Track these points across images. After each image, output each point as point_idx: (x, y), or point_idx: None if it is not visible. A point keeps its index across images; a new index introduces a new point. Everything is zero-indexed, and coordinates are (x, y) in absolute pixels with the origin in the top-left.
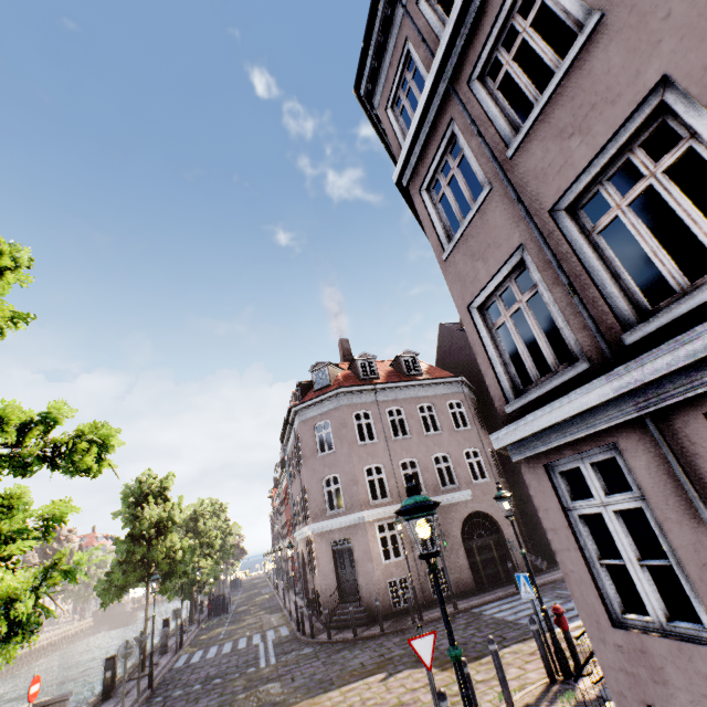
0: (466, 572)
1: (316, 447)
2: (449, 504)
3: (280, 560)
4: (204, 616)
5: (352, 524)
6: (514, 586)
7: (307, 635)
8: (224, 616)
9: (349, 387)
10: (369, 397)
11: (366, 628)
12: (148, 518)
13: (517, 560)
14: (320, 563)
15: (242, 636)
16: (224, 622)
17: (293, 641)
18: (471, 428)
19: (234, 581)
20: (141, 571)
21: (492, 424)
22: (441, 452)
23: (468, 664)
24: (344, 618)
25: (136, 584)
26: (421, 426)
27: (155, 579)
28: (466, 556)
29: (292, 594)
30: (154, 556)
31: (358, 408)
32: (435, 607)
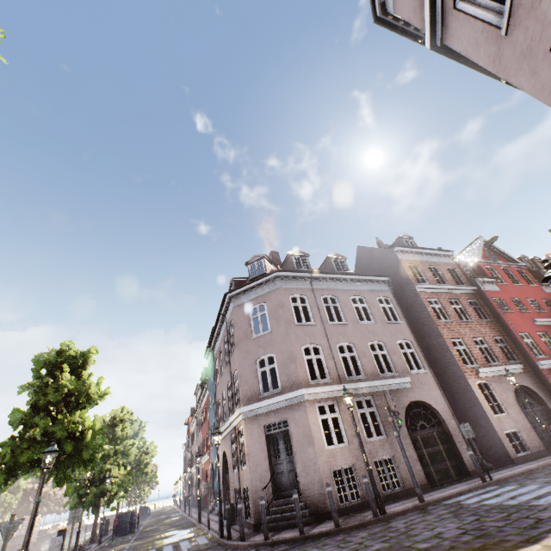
0: (416, 465)
1: (250, 329)
2: (389, 390)
3: (190, 487)
4: (108, 536)
5: (290, 404)
6: (473, 480)
7: (234, 539)
8: (130, 535)
9: (286, 271)
10: (305, 283)
11: (310, 526)
12: (58, 388)
13: (465, 455)
14: (251, 452)
15: (149, 549)
16: (129, 539)
17: (215, 547)
18: (401, 321)
19: (144, 508)
20: (37, 448)
21: (415, 327)
22: (376, 340)
23: (526, 549)
24: (279, 516)
25: (28, 470)
26: (355, 315)
27: (49, 451)
28: (412, 448)
29: (204, 513)
30: (56, 432)
31: (294, 292)
32: (389, 503)
